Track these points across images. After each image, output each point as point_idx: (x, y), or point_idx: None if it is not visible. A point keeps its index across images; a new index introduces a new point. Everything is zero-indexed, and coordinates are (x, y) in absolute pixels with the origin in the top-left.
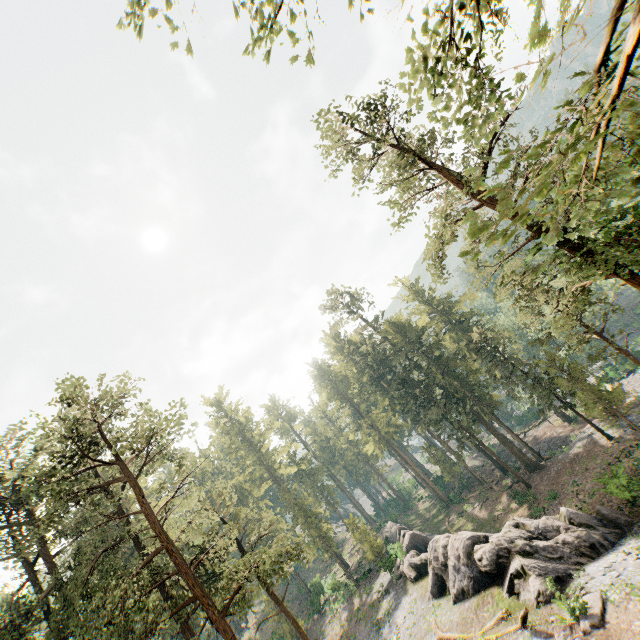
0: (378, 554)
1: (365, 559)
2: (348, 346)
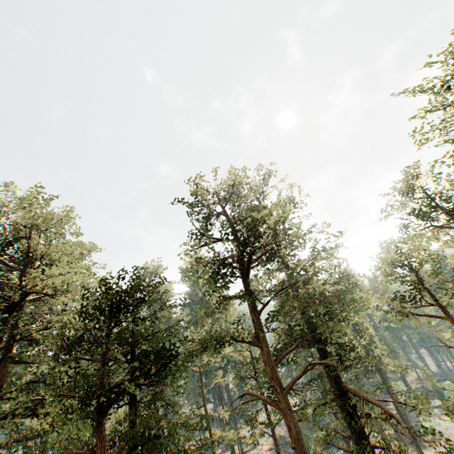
0: (435, 390)
1: (422, 389)
2: (449, 269)
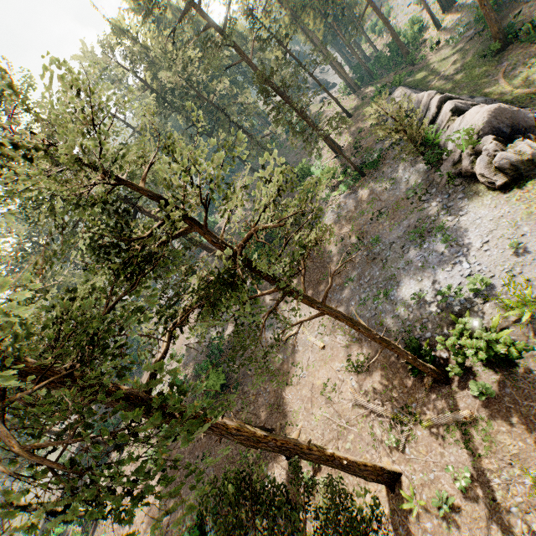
0: (414, 145)
1: (363, 139)
2: None
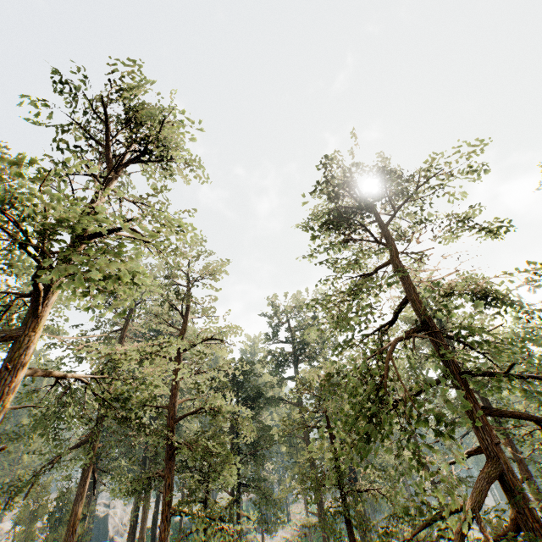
0: None
1: None
2: None
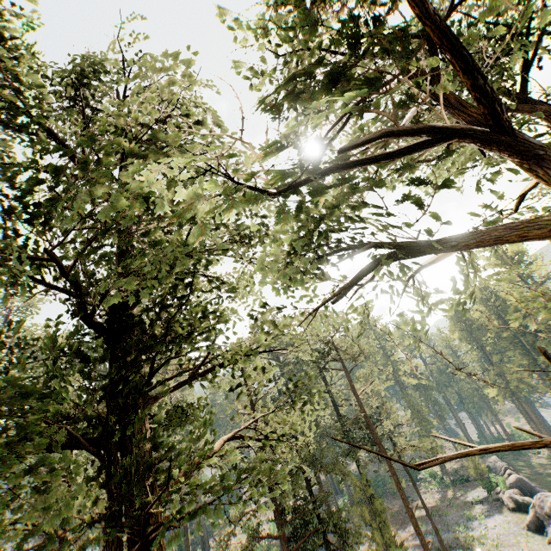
0: (479, 475)
1: (462, 470)
2: (494, 300)
